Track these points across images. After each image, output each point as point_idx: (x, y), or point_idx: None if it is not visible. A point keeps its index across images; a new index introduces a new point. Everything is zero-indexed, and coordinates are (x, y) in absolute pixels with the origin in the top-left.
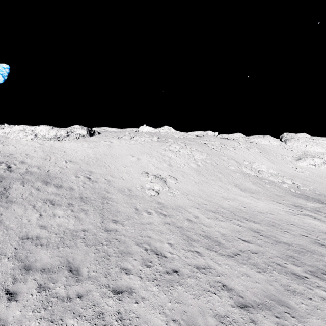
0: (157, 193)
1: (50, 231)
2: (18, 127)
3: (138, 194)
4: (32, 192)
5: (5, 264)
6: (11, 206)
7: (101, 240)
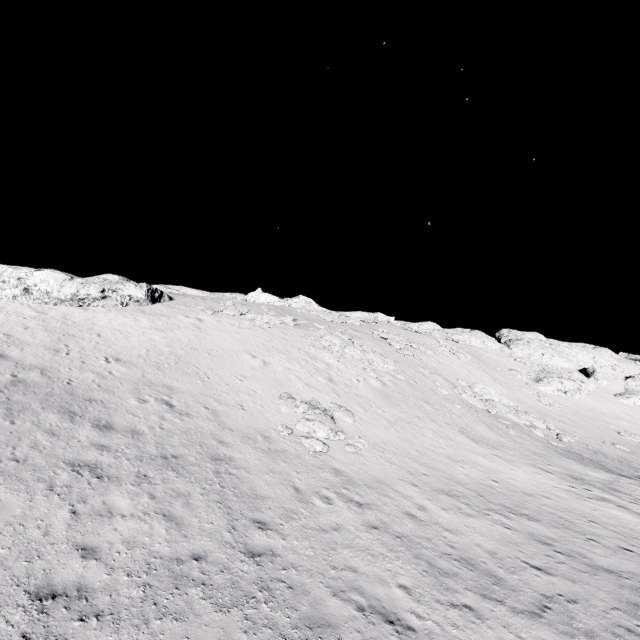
0: (326, 446)
1: (110, 565)
2: None
3: (287, 448)
4: (39, 442)
5: None
6: None
7: (248, 585)
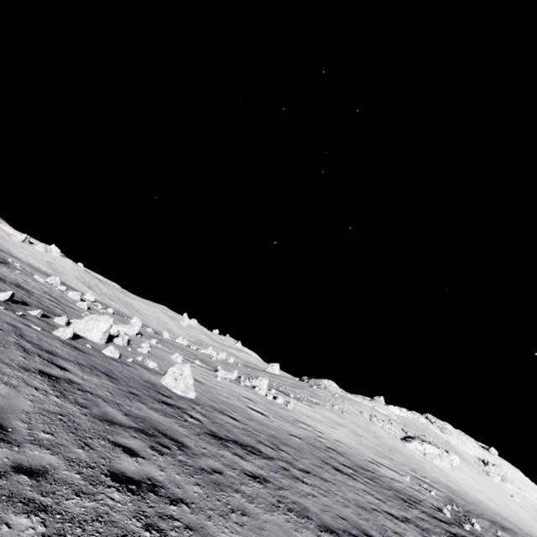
0: None
1: None
2: (432, 447)
3: None
4: None
5: None
6: None
7: None
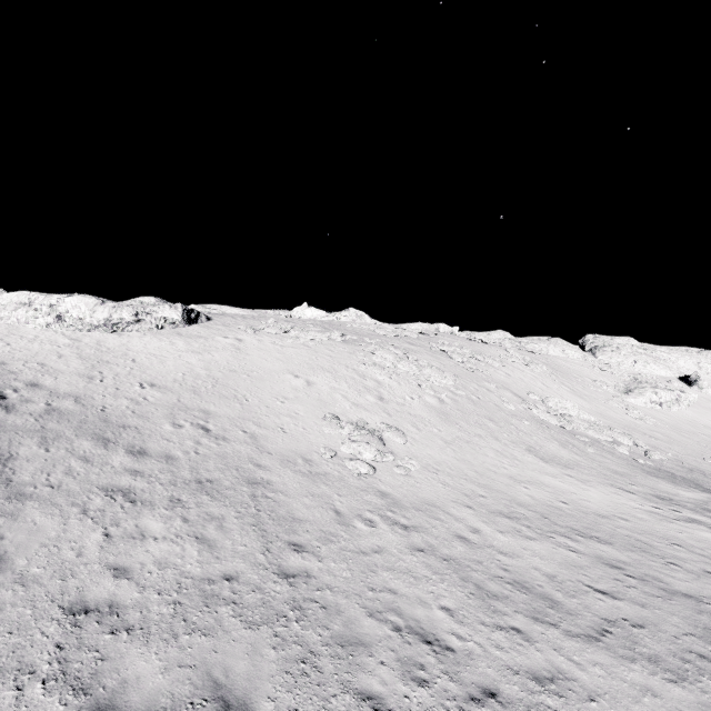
0: (372, 468)
1: (141, 584)
2: (13, 294)
3: (330, 471)
4: (73, 468)
5: (38, 705)
6: (24, 510)
7: (279, 605)
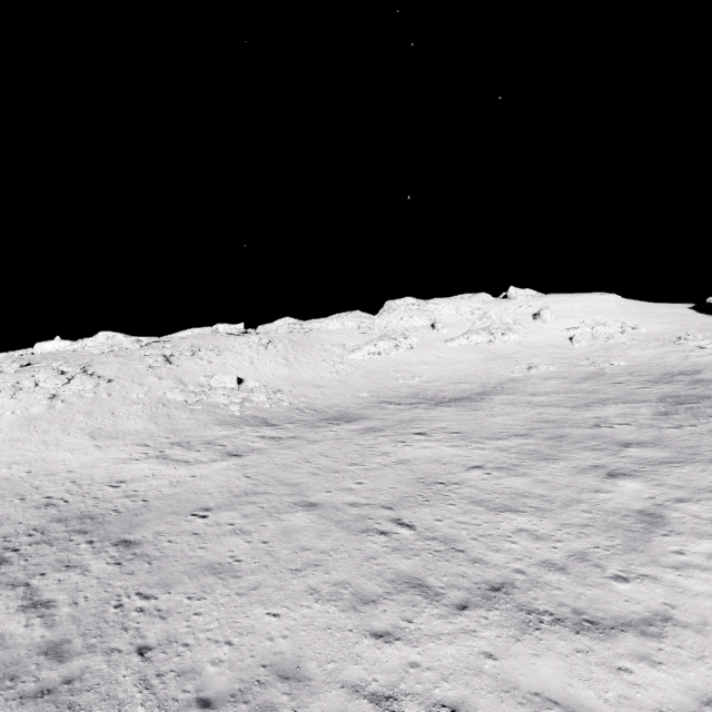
0: None
1: None
2: None
3: None
4: None
5: None
6: None
7: None
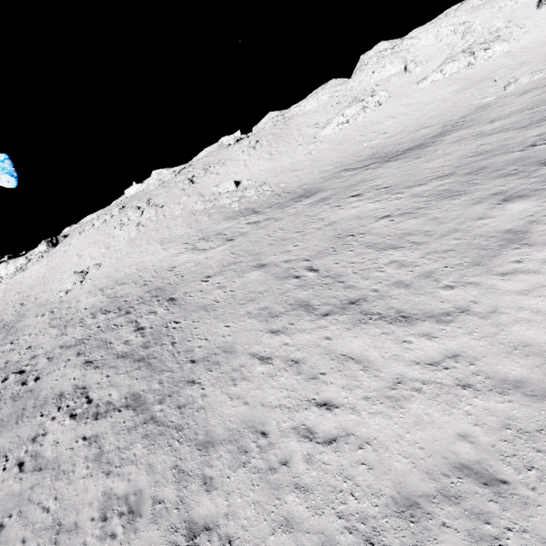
0: (65, 293)
1: None
2: None
3: (52, 301)
4: None
5: None
6: None
7: None
